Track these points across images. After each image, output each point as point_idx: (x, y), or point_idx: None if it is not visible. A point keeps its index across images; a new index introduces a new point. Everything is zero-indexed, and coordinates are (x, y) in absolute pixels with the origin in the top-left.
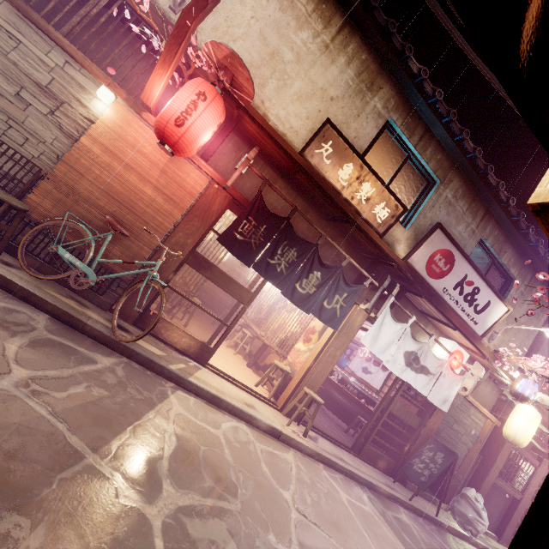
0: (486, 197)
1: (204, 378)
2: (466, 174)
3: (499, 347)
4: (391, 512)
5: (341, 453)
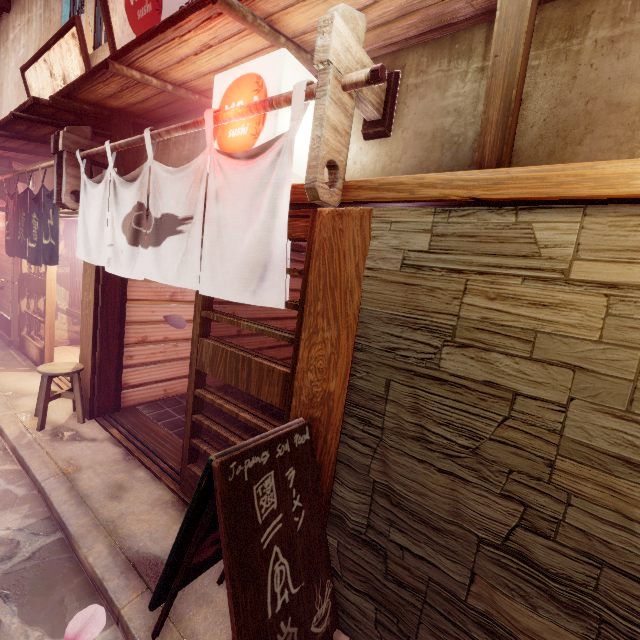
0: None
1: (3, 375)
2: None
3: None
4: (2, 598)
5: (112, 469)
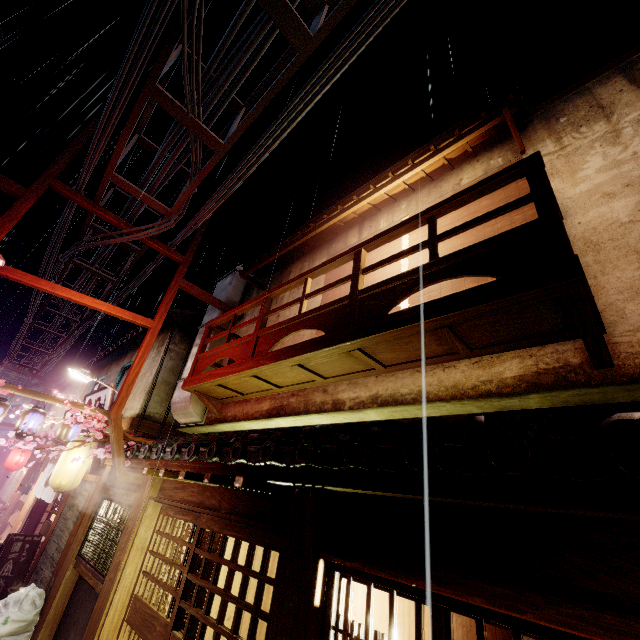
0: (121, 353)
1: None
2: (116, 358)
3: (125, 409)
4: None
5: None
